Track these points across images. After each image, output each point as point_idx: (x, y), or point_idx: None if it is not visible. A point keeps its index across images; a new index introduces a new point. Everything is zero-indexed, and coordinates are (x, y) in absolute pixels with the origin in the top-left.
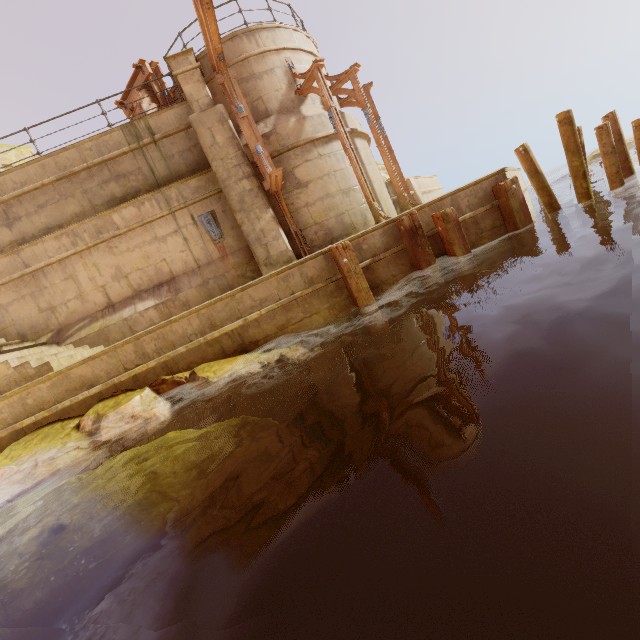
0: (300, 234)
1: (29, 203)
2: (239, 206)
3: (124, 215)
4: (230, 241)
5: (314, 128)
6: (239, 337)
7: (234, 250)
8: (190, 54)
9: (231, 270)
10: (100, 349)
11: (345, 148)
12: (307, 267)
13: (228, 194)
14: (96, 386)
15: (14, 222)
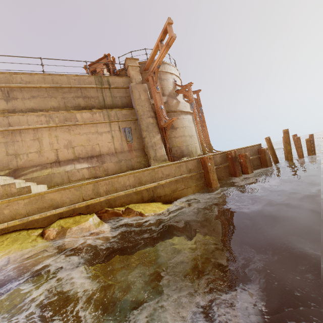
0: (170, 149)
1: (26, 93)
2: (146, 128)
3: (83, 115)
4: (135, 144)
5: (182, 107)
6: (152, 192)
7: (136, 149)
8: (137, 60)
9: (134, 158)
10: (45, 186)
11: (195, 118)
12: (189, 163)
13: (142, 122)
14: (61, 207)
15: (11, 99)
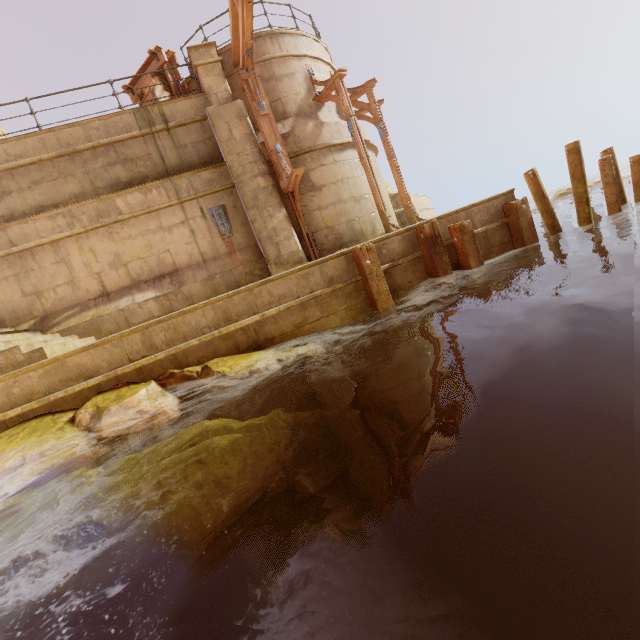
0: (311, 236)
1: (22, 178)
2: (252, 202)
3: (129, 200)
4: (239, 237)
5: (331, 134)
6: (254, 333)
7: (242, 247)
8: (212, 47)
9: (239, 266)
10: (91, 340)
11: (361, 157)
12: (328, 266)
13: (242, 189)
14: (96, 377)
15: (3, 196)
